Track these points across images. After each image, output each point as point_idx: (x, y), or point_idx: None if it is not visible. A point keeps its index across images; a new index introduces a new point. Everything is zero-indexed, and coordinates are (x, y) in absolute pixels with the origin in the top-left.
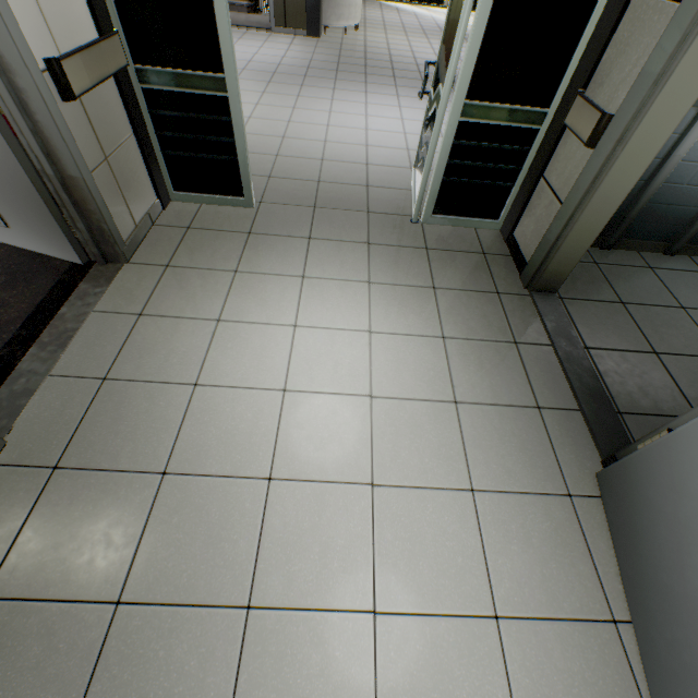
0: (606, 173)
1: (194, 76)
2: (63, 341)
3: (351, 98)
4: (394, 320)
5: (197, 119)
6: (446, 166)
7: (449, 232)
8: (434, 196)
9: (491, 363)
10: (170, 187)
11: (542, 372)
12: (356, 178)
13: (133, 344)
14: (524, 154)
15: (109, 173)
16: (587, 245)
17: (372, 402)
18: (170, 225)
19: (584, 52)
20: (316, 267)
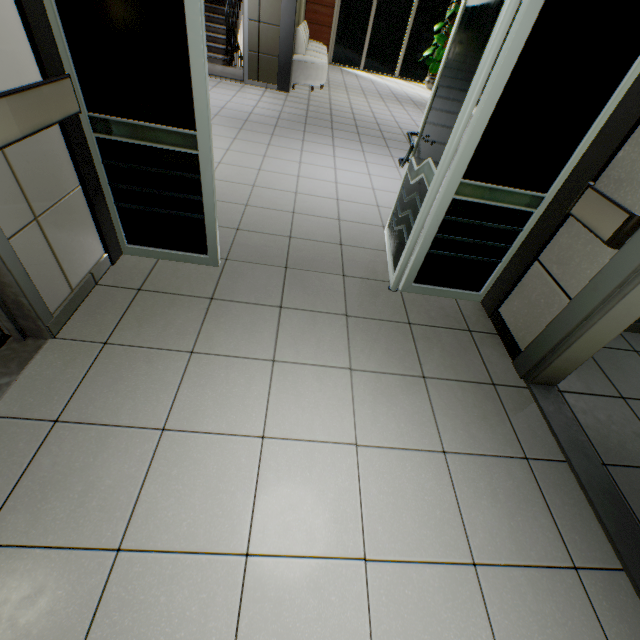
0: (639, 281)
1: (160, 130)
2: None
3: (320, 150)
4: (383, 425)
5: (161, 174)
6: (433, 239)
7: (430, 303)
8: (417, 267)
9: (505, 493)
10: (123, 239)
11: (566, 505)
12: (328, 234)
13: (36, 473)
14: (514, 233)
15: (39, 235)
16: (600, 346)
17: (367, 571)
18: (117, 285)
19: (591, 144)
20: (289, 347)
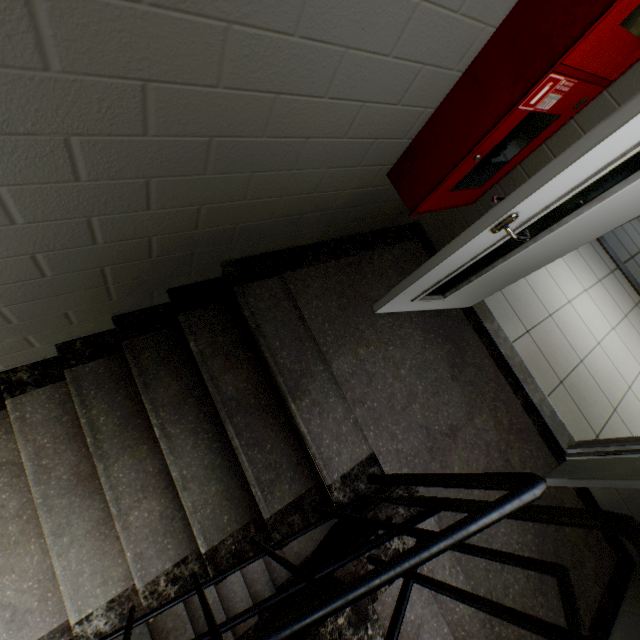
0: None
1: None
2: (527, 373)
3: None
4: (583, 278)
5: None
6: None
7: None
8: None
9: (616, 288)
10: None
11: (625, 285)
12: None
13: (546, 353)
14: None
15: None
16: None
17: (615, 332)
18: None
19: None
20: None
